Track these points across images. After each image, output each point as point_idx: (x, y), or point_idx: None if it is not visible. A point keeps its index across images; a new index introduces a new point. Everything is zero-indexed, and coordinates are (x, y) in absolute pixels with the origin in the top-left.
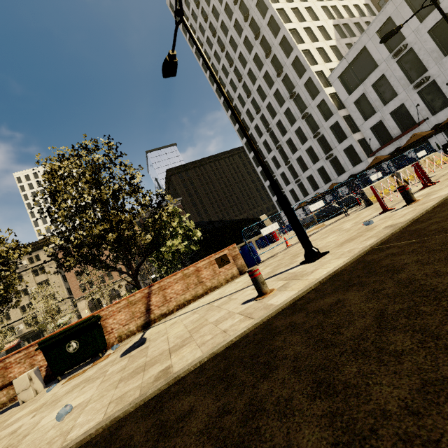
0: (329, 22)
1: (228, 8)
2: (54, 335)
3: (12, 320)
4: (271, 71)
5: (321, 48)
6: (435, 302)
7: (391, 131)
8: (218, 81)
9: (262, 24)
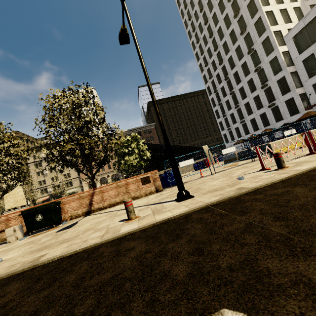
0: None
1: None
2: (30, 209)
3: (47, 185)
4: (236, 29)
5: (285, 10)
6: (136, 282)
7: None
8: (140, 55)
9: None
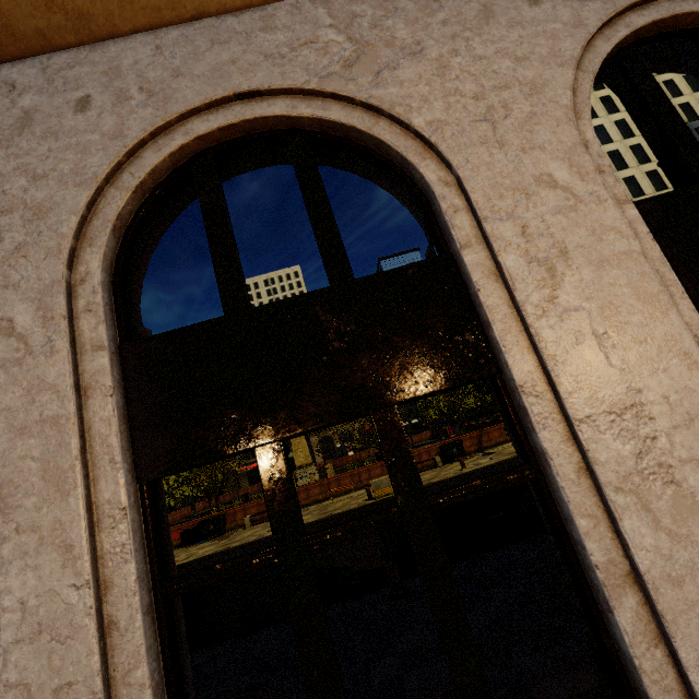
0: None
1: None
2: (447, 444)
3: None
4: None
5: (654, 170)
6: None
7: None
8: None
9: None
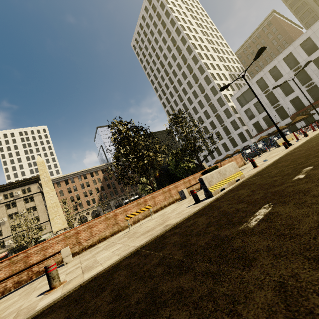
0: (226, 72)
1: (174, 56)
2: (210, 168)
3: (3, 236)
4: (197, 90)
5: (224, 84)
6: None
7: (263, 126)
8: (257, 96)
9: (195, 67)
